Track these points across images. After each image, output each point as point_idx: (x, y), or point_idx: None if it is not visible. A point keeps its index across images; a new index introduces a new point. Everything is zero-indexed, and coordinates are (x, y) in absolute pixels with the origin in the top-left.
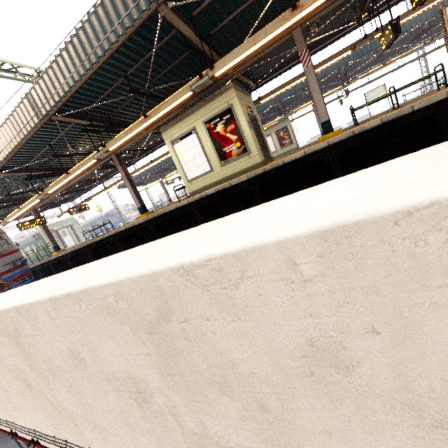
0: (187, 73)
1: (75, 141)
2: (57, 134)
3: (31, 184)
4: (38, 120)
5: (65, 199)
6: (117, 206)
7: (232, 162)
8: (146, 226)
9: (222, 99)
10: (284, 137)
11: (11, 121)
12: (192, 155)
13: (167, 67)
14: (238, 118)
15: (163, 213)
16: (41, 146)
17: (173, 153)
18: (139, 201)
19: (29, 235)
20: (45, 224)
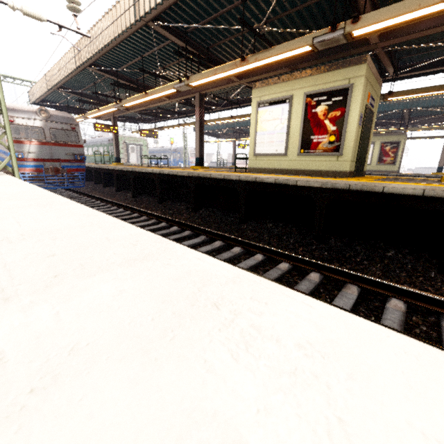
0: (318, 23)
1: (168, 62)
2: (152, 48)
3: (114, 90)
4: (134, 21)
5: (144, 119)
6: (186, 147)
7: (313, 156)
8: (188, 181)
9: (344, 73)
10: (389, 153)
11: (112, 13)
12: (273, 128)
13: (298, 5)
14: (351, 106)
15: (209, 176)
16: (134, 55)
17: (254, 117)
18: (200, 152)
19: (106, 137)
20: (117, 134)
